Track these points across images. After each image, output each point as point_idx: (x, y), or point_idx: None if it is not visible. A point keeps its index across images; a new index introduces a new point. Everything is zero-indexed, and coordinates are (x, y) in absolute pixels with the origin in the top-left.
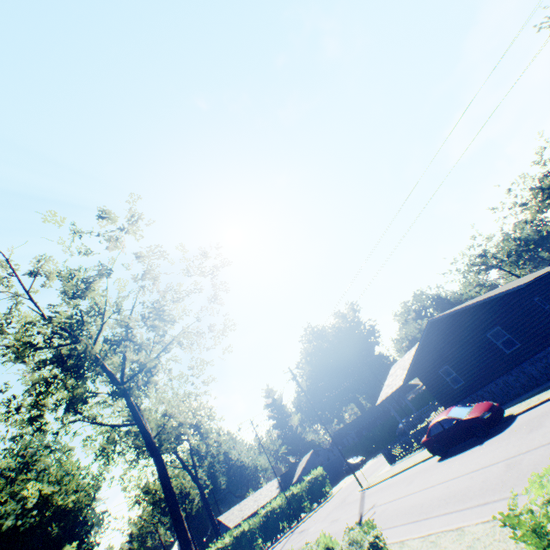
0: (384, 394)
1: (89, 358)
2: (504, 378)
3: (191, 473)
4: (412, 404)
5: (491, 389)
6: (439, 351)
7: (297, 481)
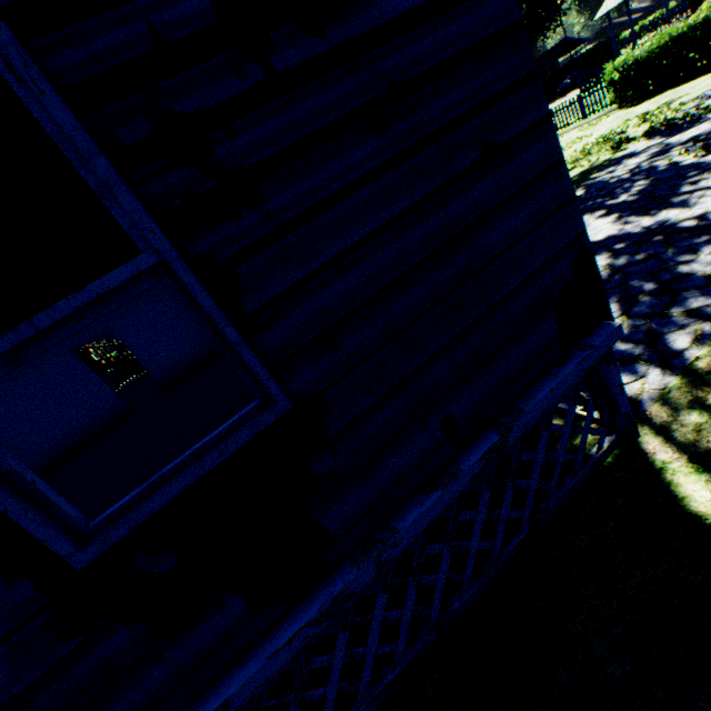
0: (612, 4)
1: None
2: None
3: None
4: (580, 61)
5: None
6: None
7: None
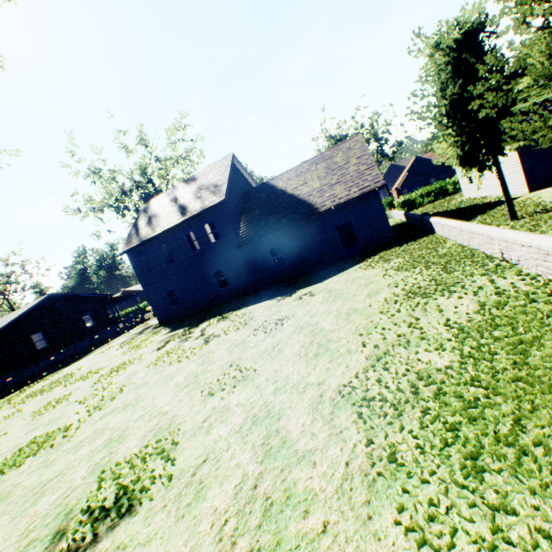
0: None
1: (3, 294)
2: None
3: None
4: None
5: None
6: None
7: None
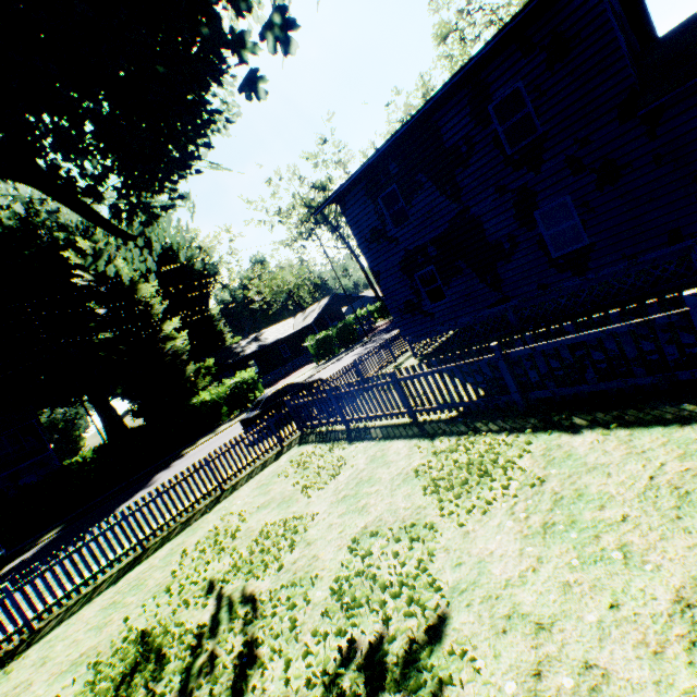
0: None
1: None
2: None
3: (354, 253)
4: None
5: None
6: None
7: None
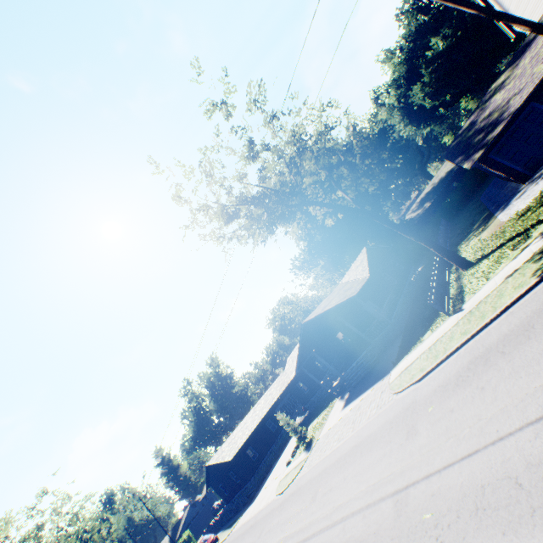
0: (203, 493)
1: None
2: (240, 492)
3: None
4: None
5: (227, 511)
6: (217, 477)
7: (180, 537)
